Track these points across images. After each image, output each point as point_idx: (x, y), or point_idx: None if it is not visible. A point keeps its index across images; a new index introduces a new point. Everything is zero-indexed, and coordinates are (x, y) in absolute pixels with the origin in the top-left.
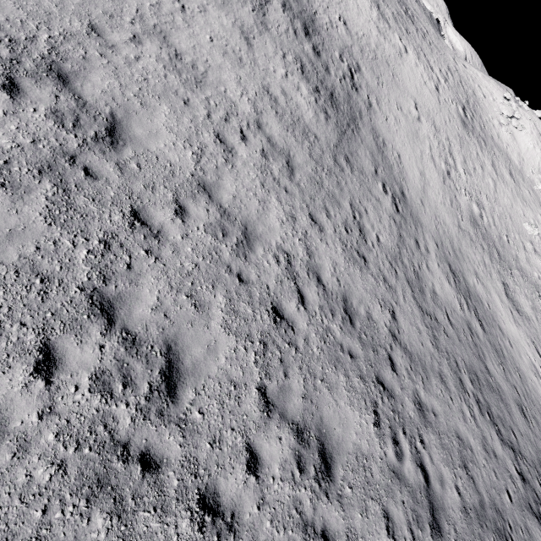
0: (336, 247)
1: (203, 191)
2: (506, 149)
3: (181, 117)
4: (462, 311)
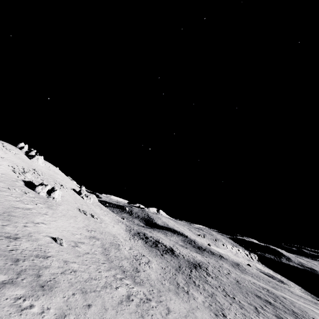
0: None
1: None
2: None
3: None
4: (189, 289)
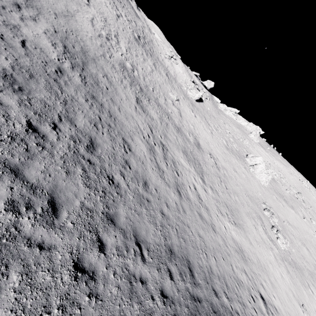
0: None
1: None
2: (167, 67)
3: None
4: (59, 62)
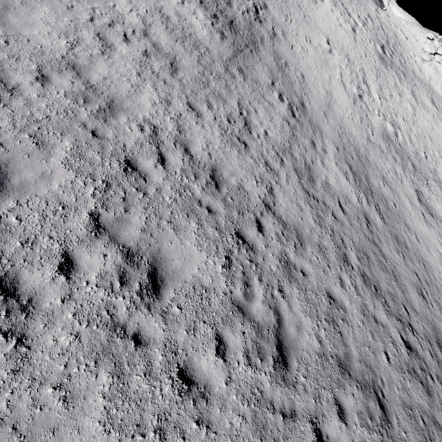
0: (213, 130)
1: (71, 69)
2: (429, 81)
3: (61, 17)
4: (360, 203)
